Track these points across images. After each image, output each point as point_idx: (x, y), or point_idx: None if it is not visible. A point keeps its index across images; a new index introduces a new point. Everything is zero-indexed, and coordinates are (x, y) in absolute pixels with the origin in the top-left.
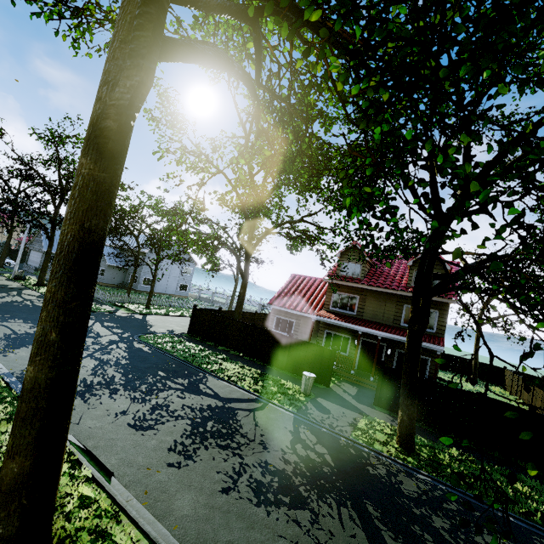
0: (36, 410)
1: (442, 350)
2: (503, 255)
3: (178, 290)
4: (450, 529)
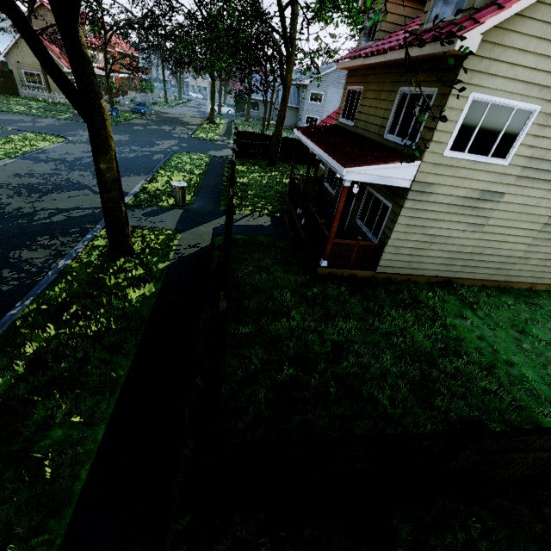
0: None
1: (343, 176)
2: None
3: None
4: None
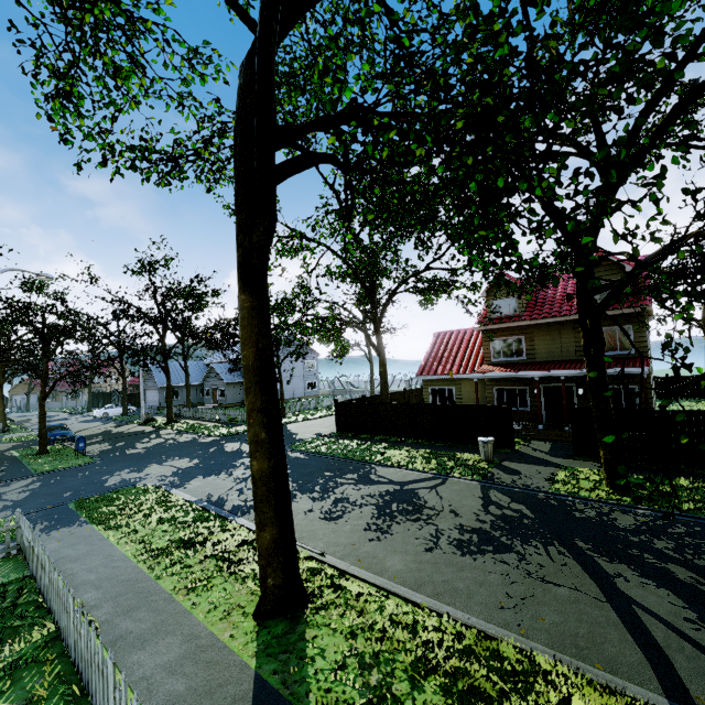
0: (269, 491)
1: (647, 372)
2: (687, 236)
3: (306, 390)
4: (676, 547)
